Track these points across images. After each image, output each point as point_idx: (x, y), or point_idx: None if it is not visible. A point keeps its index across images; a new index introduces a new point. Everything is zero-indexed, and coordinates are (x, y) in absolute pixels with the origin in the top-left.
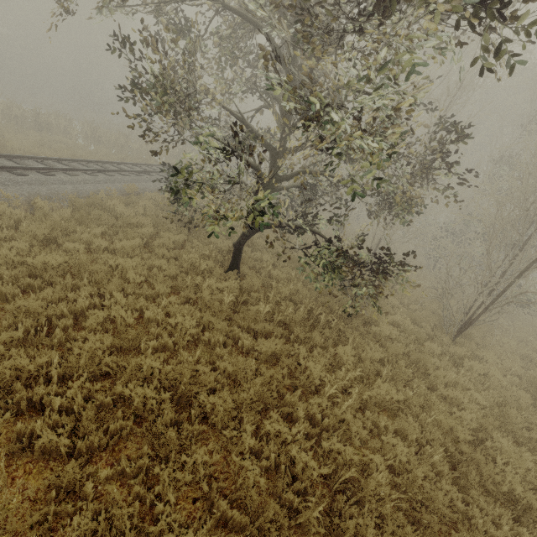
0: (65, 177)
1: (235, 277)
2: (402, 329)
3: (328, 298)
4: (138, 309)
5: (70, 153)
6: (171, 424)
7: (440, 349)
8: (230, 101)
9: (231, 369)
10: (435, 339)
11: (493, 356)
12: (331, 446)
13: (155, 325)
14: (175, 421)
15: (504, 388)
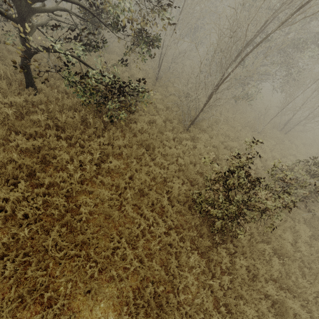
0: None
1: (32, 93)
2: (156, 124)
3: (102, 107)
4: None
5: None
6: None
7: (176, 135)
8: None
9: None
10: (175, 129)
11: (206, 136)
12: (52, 199)
13: None
14: None
15: (202, 153)
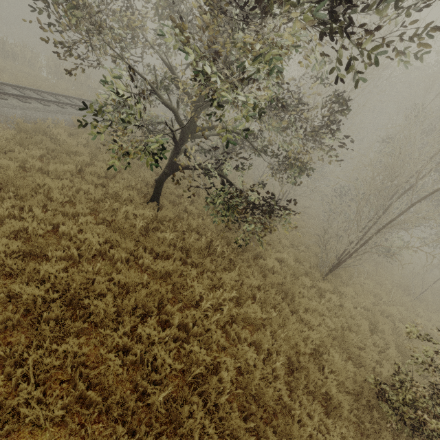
0: (16, 102)
1: (154, 207)
2: (286, 264)
3: (228, 233)
4: (55, 223)
5: (30, 82)
6: (58, 320)
7: (312, 283)
8: (170, 56)
9: (123, 281)
10: (309, 275)
11: (352, 292)
12: (191, 349)
13: (68, 238)
14: (61, 318)
15: (353, 317)
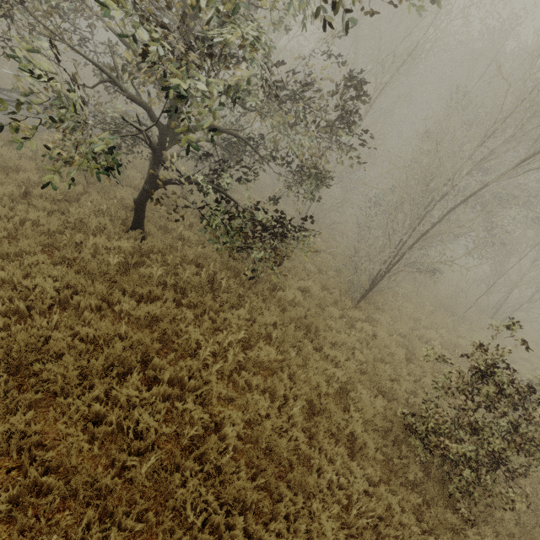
0: None
1: (137, 237)
2: (311, 294)
3: (237, 262)
4: None
5: None
6: None
7: (342, 313)
8: None
9: (92, 334)
10: (339, 303)
11: (388, 318)
12: (184, 407)
13: (10, 287)
14: (3, 391)
15: (388, 346)
